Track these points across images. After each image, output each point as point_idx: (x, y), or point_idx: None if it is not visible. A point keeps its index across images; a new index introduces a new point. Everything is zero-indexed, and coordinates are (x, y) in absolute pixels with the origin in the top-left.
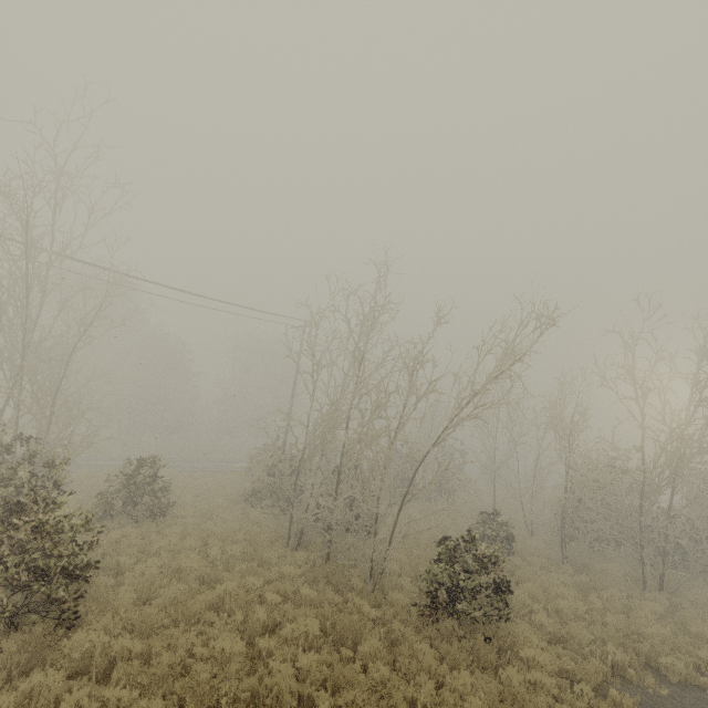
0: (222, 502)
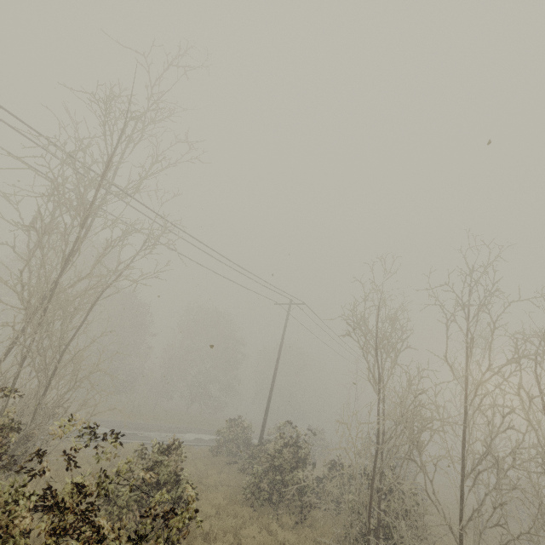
0: (224, 503)
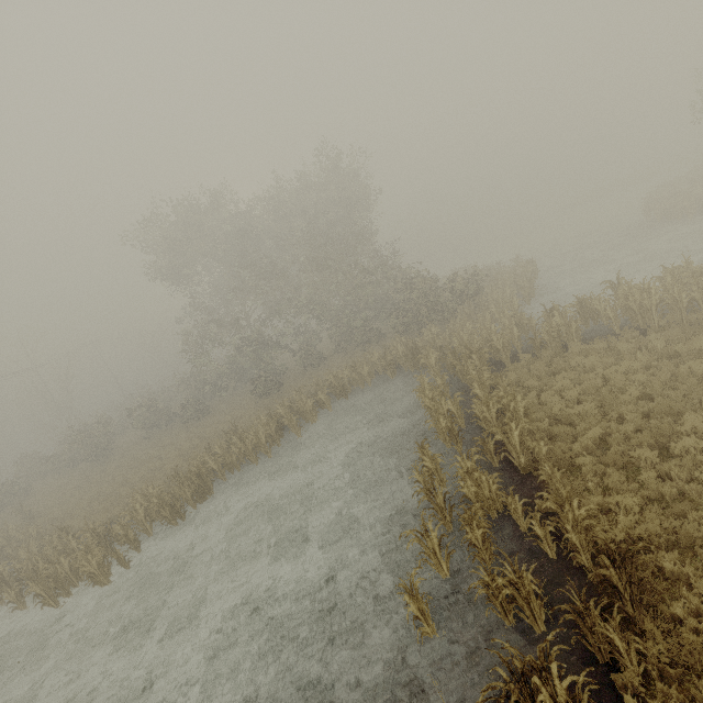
0: None
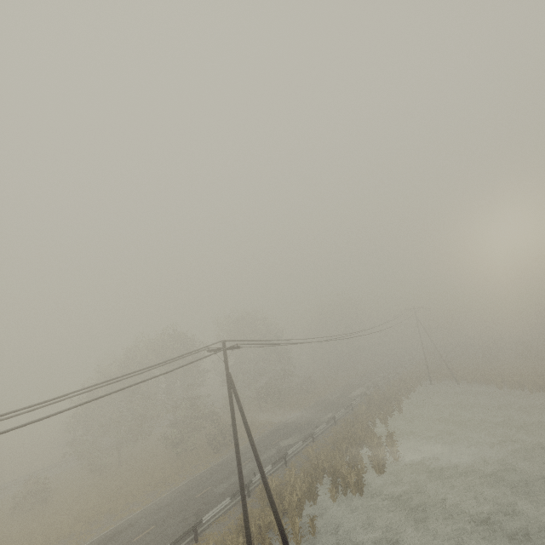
0: None
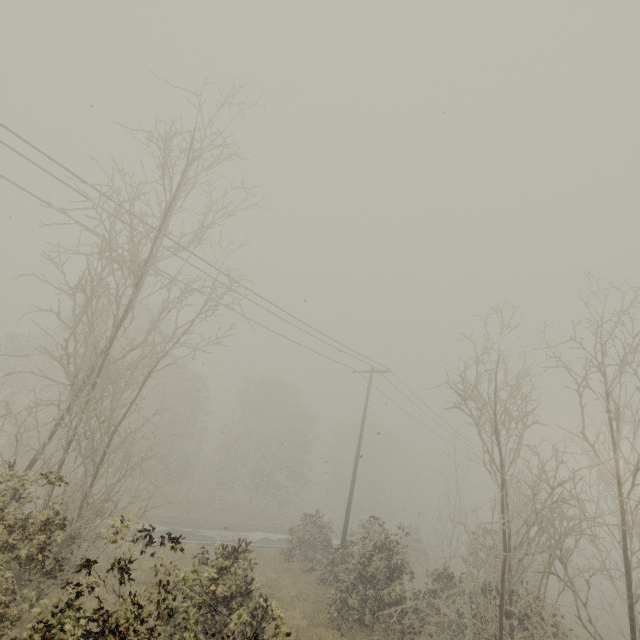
0: (304, 625)
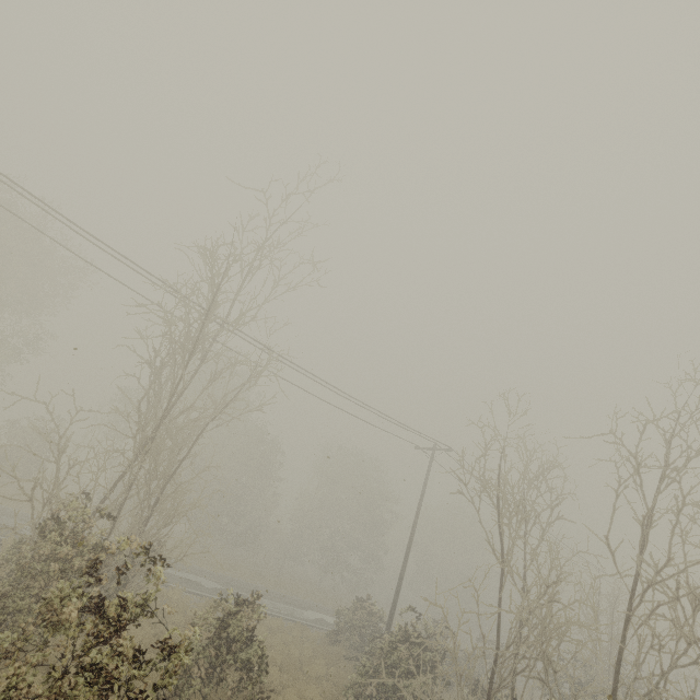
0: None
